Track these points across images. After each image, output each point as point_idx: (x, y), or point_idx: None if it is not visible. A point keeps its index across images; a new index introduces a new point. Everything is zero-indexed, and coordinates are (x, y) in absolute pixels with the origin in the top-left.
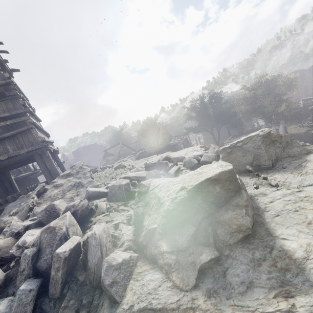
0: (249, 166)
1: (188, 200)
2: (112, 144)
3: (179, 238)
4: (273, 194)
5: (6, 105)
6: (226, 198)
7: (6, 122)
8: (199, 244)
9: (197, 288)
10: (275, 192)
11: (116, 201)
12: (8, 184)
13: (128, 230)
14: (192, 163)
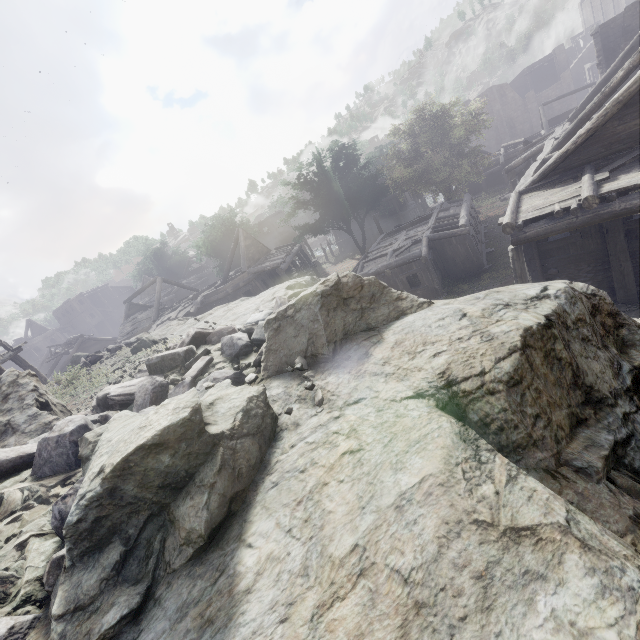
0: (301, 358)
1: (107, 496)
2: (145, 282)
3: (87, 579)
4: (305, 426)
5: None
6: (188, 471)
7: None
8: (126, 580)
9: None
10: (311, 420)
11: (53, 474)
12: None
13: (43, 552)
14: (235, 345)
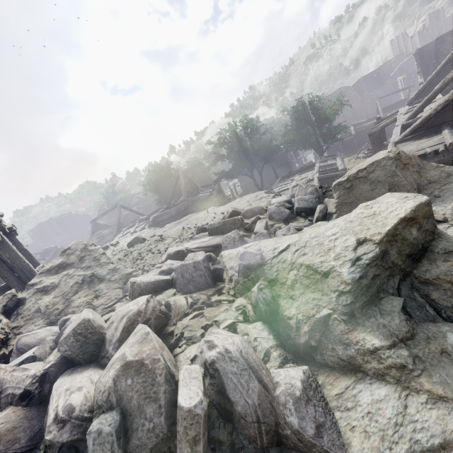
0: None
1: (380, 257)
2: (101, 210)
3: (389, 321)
4: (452, 232)
5: None
6: (423, 245)
7: None
8: (420, 321)
9: None
10: (452, 228)
11: (197, 290)
12: None
13: (258, 330)
14: (283, 213)
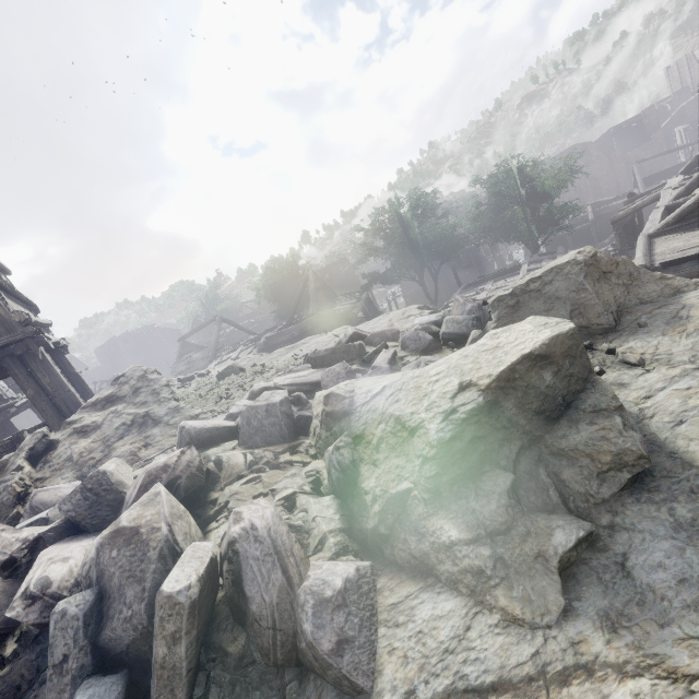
0: None
1: (486, 411)
2: (195, 323)
3: (482, 505)
4: (643, 382)
5: None
6: (565, 398)
7: None
8: (532, 510)
9: (572, 614)
10: (645, 377)
11: (266, 445)
12: None
13: (324, 507)
14: (422, 339)
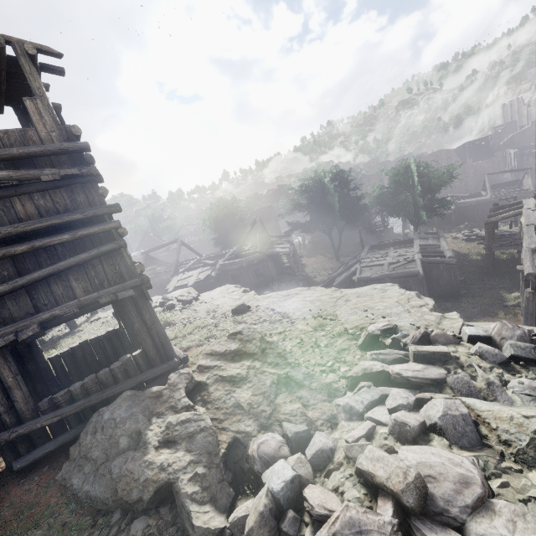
0: None
1: None
2: (145, 236)
3: None
4: None
5: (72, 196)
6: None
7: (73, 234)
8: None
9: None
10: None
11: (471, 447)
12: (24, 346)
13: None
14: (498, 355)
